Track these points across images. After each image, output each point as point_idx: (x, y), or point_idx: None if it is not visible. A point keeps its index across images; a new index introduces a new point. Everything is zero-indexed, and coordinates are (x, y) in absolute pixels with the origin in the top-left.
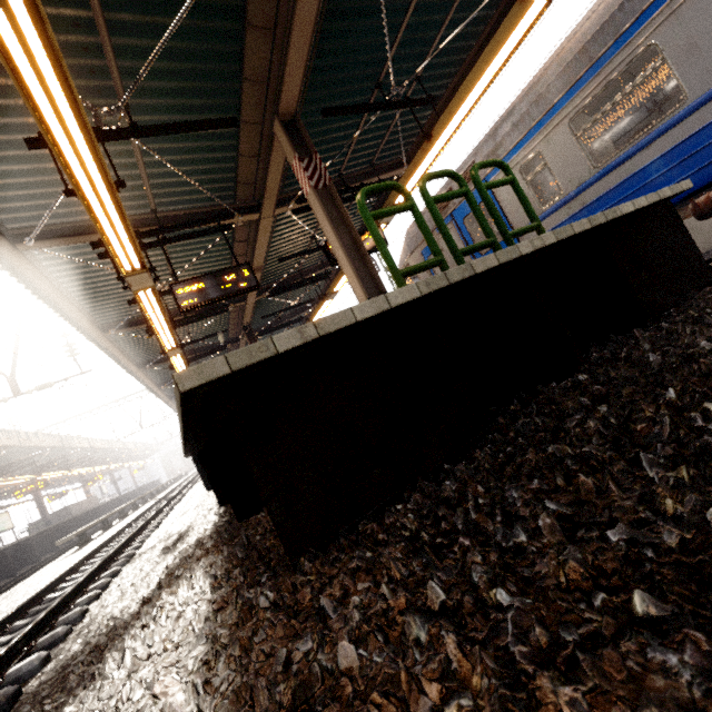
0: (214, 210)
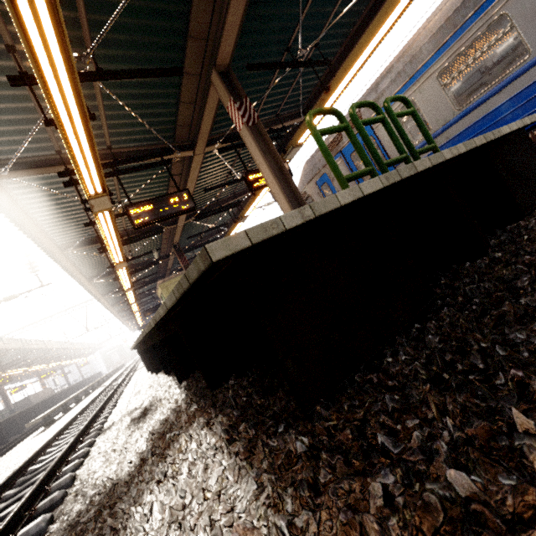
0: (157, 148)
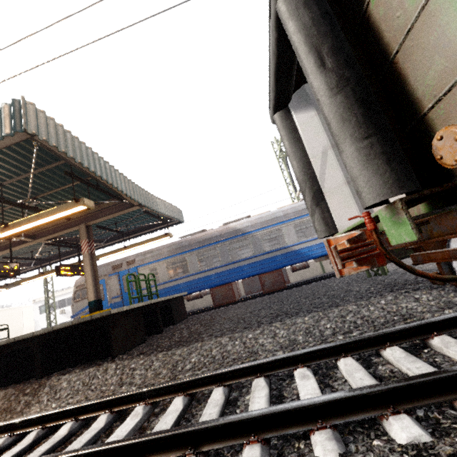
0: None
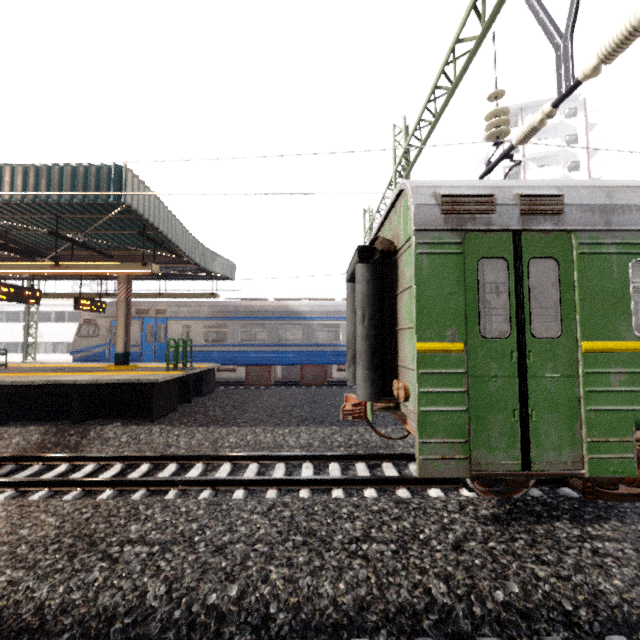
0: (33, 247)
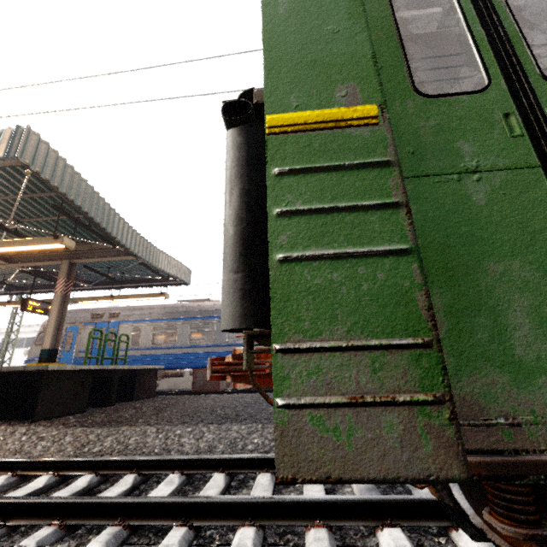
0: None
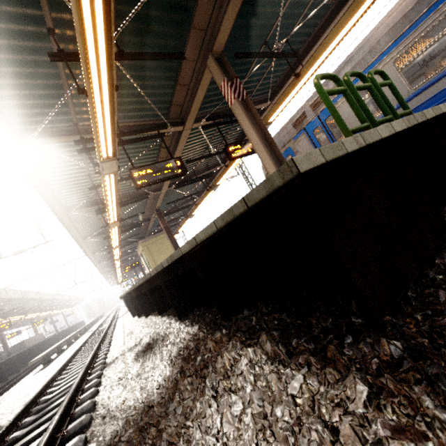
0: (154, 123)
